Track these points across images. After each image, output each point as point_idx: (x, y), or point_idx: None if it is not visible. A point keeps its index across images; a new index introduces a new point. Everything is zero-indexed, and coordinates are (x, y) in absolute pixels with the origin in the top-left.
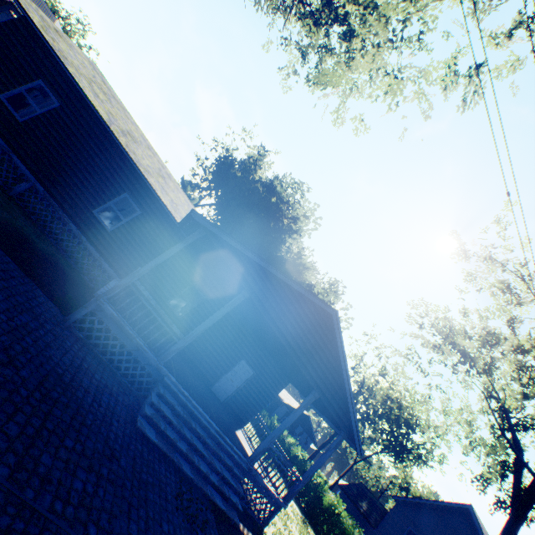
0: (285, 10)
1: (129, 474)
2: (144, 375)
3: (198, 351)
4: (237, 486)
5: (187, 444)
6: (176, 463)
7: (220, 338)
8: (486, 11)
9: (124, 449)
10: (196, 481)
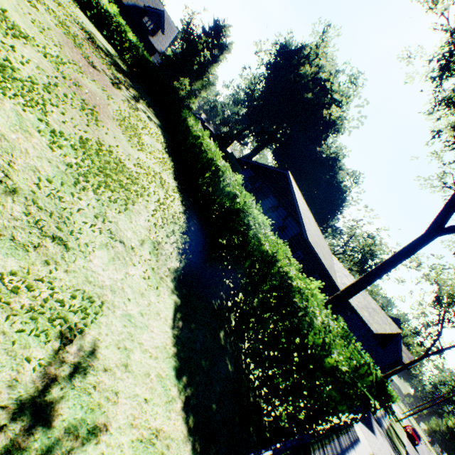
0: None
1: None
2: None
3: None
4: None
5: None
6: None
7: None
8: None
9: None
10: None
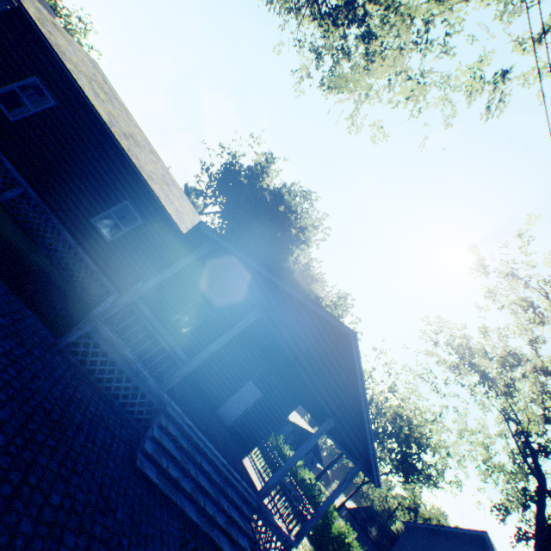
0: (299, 10)
1: (126, 528)
2: (144, 401)
3: (203, 371)
4: (246, 527)
5: (191, 479)
6: (180, 506)
7: (226, 358)
8: (515, 13)
9: (121, 496)
10: (202, 525)
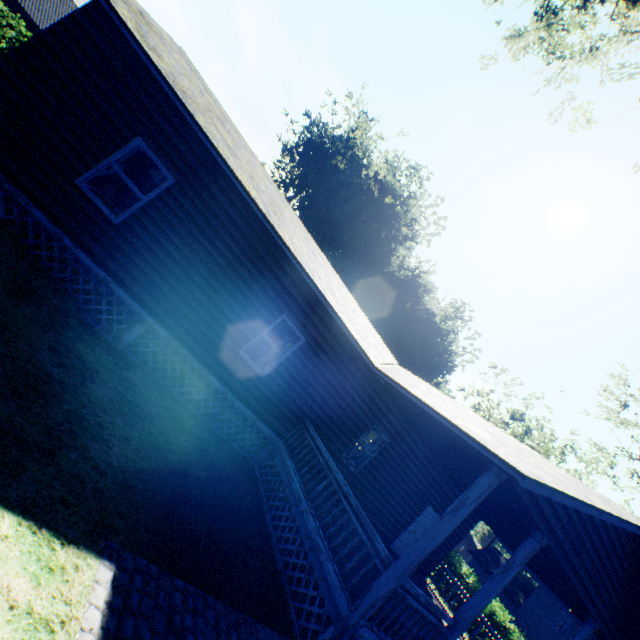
0: None
1: None
2: None
3: (376, 507)
4: None
5: None
6: None
7: (403, 487)
8: None
9: None
10: None
